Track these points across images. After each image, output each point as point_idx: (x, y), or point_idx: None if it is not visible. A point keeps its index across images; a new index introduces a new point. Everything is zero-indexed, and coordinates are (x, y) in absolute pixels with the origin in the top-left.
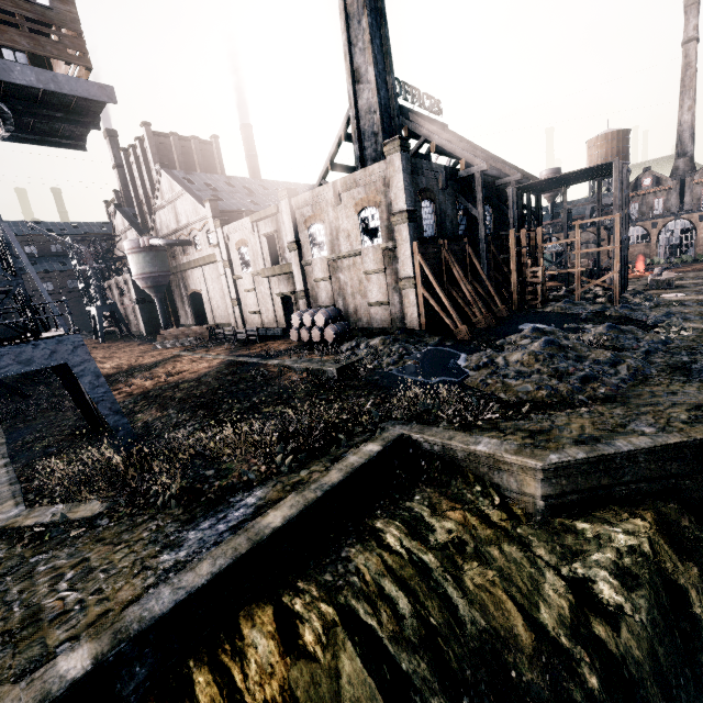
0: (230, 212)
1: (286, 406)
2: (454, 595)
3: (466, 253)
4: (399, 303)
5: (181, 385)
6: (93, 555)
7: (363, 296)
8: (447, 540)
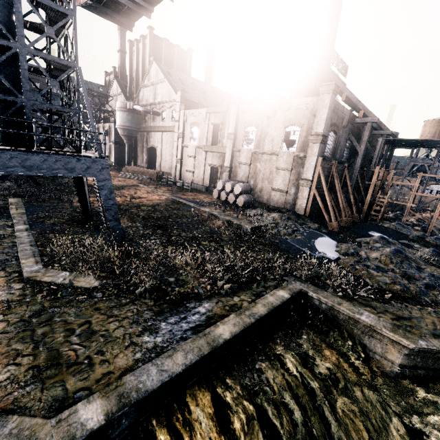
0: (191, 102)
1: (217, 244)
2: (329, 417)
3: (343, 173)
4: (294, 194)
5: (142, 207)
6: (94, 320)
7: (269, 182)
8: (327, 375)
